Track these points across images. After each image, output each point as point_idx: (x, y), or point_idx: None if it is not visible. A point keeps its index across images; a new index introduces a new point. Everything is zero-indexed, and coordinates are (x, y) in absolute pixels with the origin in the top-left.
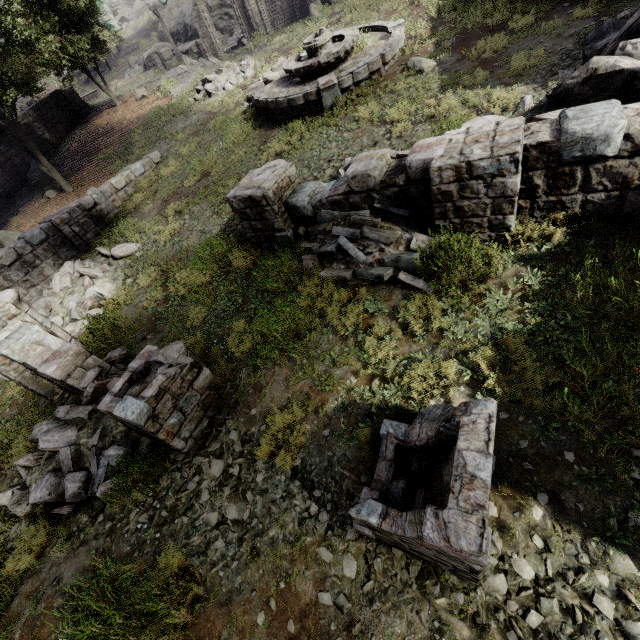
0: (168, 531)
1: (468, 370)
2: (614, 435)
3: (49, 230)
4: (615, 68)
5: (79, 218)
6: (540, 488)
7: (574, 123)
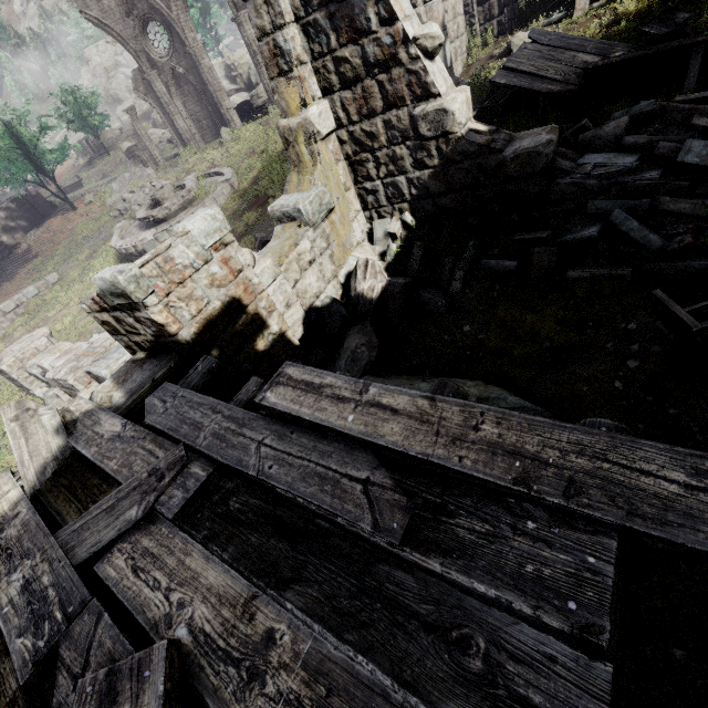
0: None
1: None
2: None
3: None
4: None
5: None
6: None
7: (98, 363)
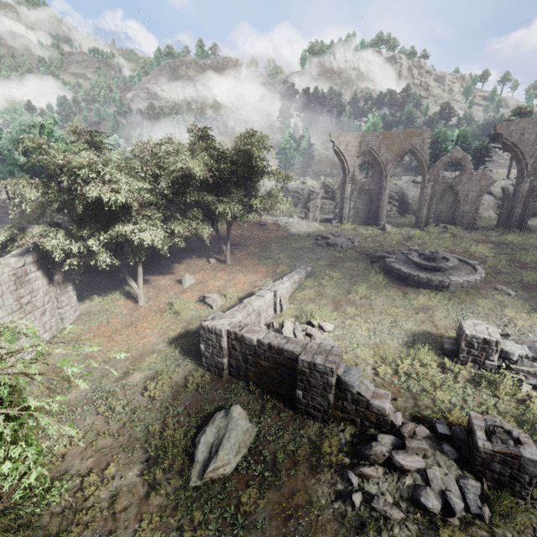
0: None
1: None
2: None
3: (271, 295)
4: None
5: (284, 294)
6: None
7: None
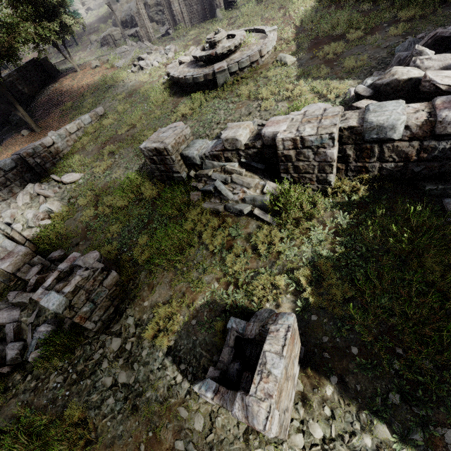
0: (76, 389)
1: (293, 283)
2: (385, 337)
3: (18, 160)
4: (407, 76)
5: (41, 153)
6: (332, 372)
7: (372, 115)
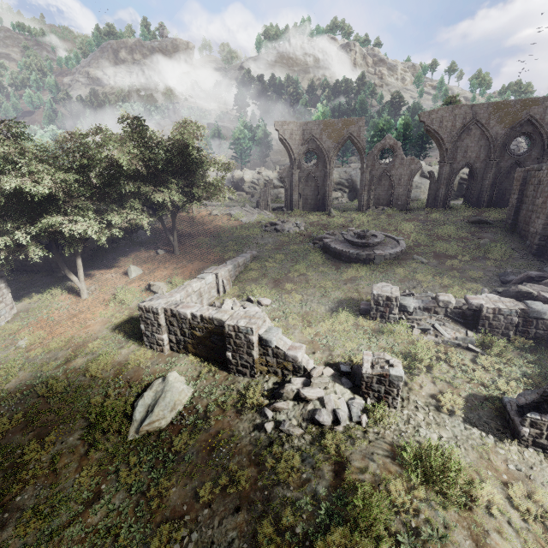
0: (415, 439)
1: (521, 385)
2: None
3: (213, 278)
4: (529, 291)
5: (226, 276)
6: None
7: (533, 306)
